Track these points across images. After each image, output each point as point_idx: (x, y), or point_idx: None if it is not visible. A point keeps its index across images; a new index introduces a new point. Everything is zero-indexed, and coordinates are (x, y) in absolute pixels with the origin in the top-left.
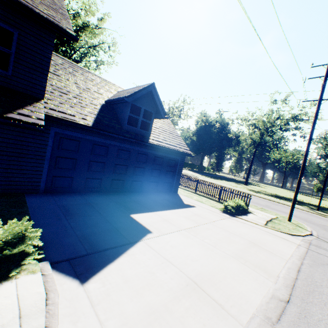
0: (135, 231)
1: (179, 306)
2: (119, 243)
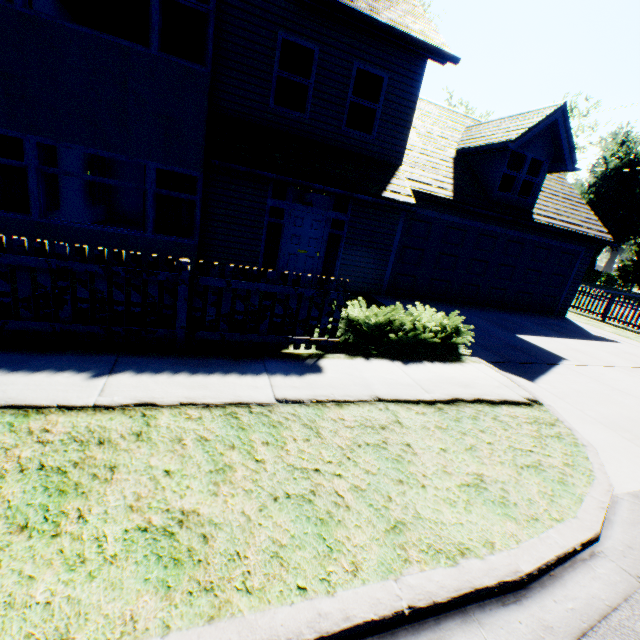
0: (541, 354)
1: None
2: (532, 360)
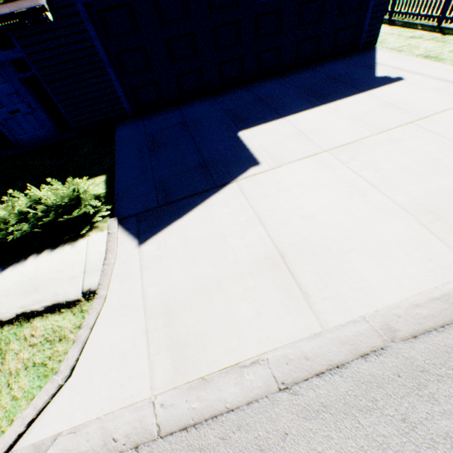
0: (231, 166)
1: (237, 285)
2: (200, 188)
